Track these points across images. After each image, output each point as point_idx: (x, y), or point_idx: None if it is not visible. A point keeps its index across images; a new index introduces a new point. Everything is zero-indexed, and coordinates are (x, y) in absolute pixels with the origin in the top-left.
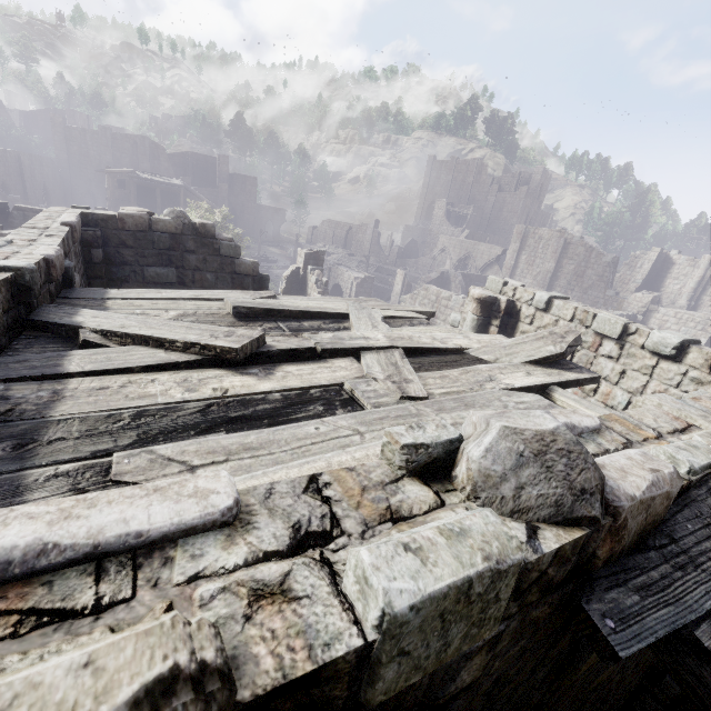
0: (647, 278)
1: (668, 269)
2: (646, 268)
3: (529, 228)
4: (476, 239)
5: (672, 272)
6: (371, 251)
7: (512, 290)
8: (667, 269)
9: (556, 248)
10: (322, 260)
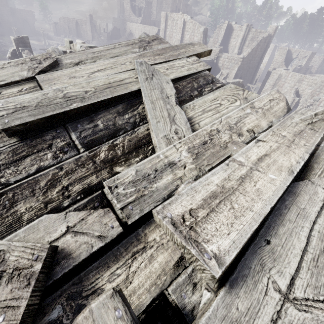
0: (223, 39)
1: (231, 33)
2: (222, 33)
3: (168, 13)
4: (147, 24)
5: (233, 35)
6: (93, 37)
7: (72, 46)
8: (231, 33)
9: (180, 25)
10: (28, 43)
